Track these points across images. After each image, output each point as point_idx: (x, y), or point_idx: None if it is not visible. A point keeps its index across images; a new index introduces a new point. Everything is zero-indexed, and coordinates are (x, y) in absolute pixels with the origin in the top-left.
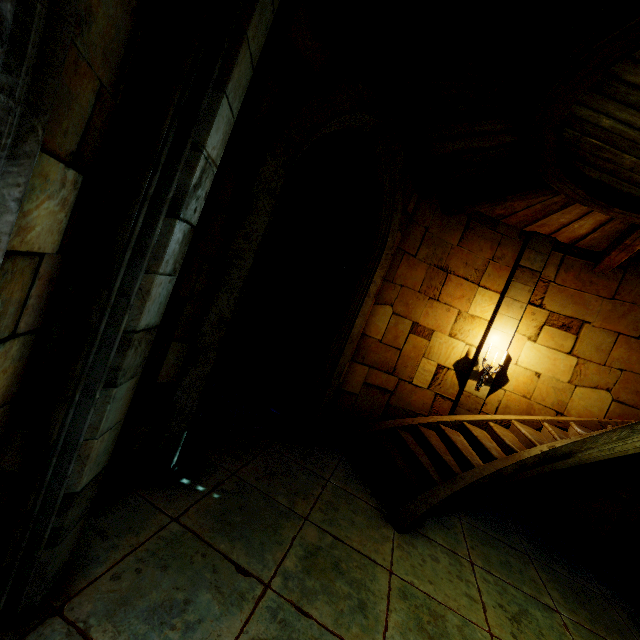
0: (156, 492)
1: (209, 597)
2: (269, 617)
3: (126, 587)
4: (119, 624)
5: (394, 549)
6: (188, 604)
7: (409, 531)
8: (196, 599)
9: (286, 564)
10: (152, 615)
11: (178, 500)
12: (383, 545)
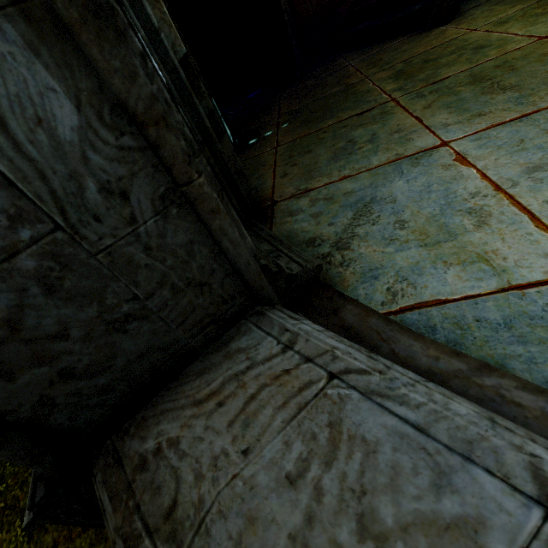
0: (243, 156)
1: (361, 130)
2: (419, 99)
3: (298, 171)
4: (322, 175)
5: (457, 28)
6: (352, 141)
7: (455, 15)
8: (354, 137)
9: (389, 89)
10: (337, 159)
11: (263, 145)
12: (445, 34)
